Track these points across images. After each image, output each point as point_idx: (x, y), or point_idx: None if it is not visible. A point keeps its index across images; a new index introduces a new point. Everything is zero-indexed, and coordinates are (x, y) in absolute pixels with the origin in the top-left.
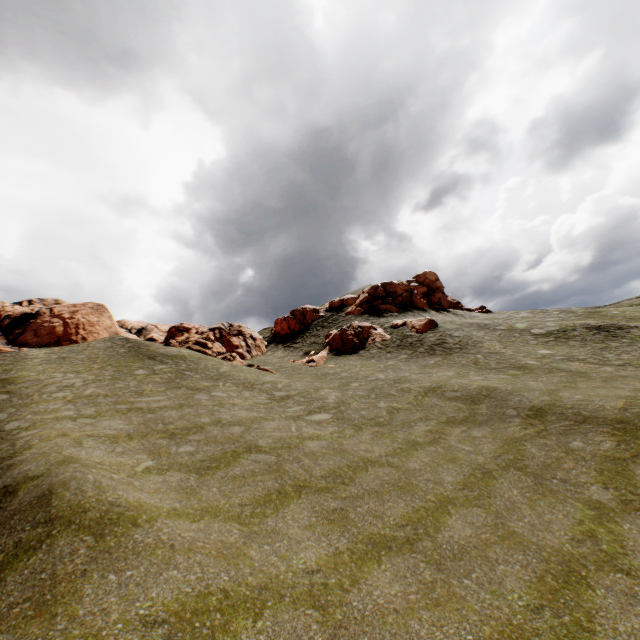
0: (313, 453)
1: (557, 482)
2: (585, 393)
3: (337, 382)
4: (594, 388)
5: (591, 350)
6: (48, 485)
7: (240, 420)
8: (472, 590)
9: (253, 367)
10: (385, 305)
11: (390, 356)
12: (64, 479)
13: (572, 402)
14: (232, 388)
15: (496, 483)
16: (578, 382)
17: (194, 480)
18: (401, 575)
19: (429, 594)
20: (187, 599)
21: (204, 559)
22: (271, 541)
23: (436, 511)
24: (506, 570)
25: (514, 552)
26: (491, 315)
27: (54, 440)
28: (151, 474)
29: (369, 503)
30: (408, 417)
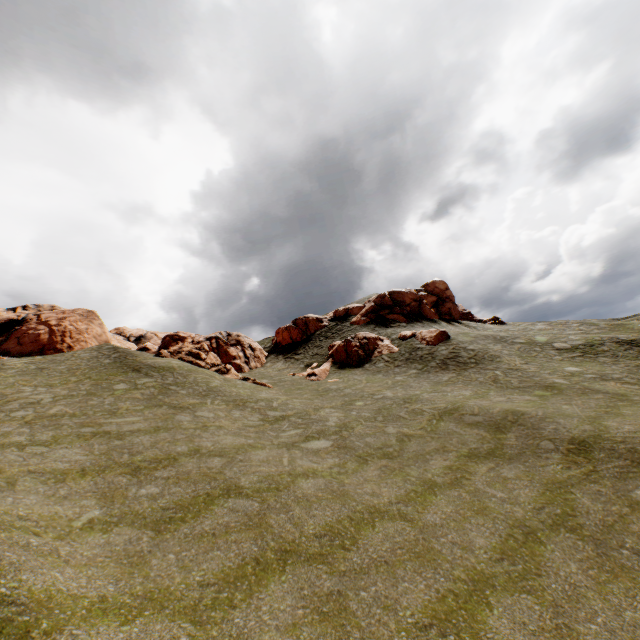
0: (306, 498)
1: (628, 553)
2: (636, 423)
3: (340, 400)
4: None
5: (626, 368)
6: None
7: (223, 449)
8: None
9: (249, 381)
10: (392, 315)
11: (398, 370)
12: None
13: (623, 434)
14: (221, 406)
15: (545, 551)
16: (621, 407)
17: (147, 541)
18: None
19: None
20: None
21: None
22: None
23: (470, 599)
24: None
25: None
26: (505, 327)
27: None
28: (92, 532)
29: (377, 583)
30: (422, 447)
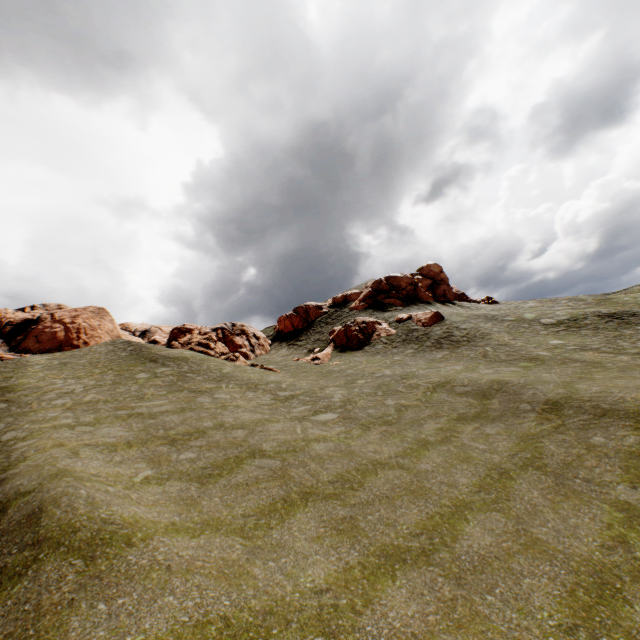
0: (319, 456)
1: (580, 482)
2: (603, 384)
3: (343, 380)
4: (611, 379)
5: (604, 339)
6: (38, 502)
7: (243, 423)
8: (497, 608)
9: (257, 367)
10: (389, 299)
11: (396, 351)
12: (55, 495)
13: (590, 394)
14: (235, 389)
15: (514, 484)
16: (594, 373)
17: (195, 490)
18: (418, 592)
19: (450, 614)
20: (183, 630)
21: (203, 581)
22: (276, 556)
23: (452, 517)
24: (532, 584)
25: (540, 562)
26: (498, 306)
27: (49, 451)
28: (150, 485)
29: (380, 510)
30: (417, 415)
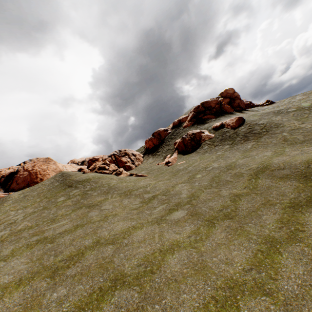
0: (174, 278)
1: None
2: None
3: (186, 176)
4: None
5: None
6: None
7: (115, 235)
8: None
9: (133, 175)
10: (206, 116)
11: (217, 148)
12: None
13: None
14: (116, 198)
15: None
16: None
17: None
18: None
19: None
20: None
21: None
22: None
23: None
24: None
25: None
26: (275, 104)
27: None
28: None
29: None
30: (251, 204)
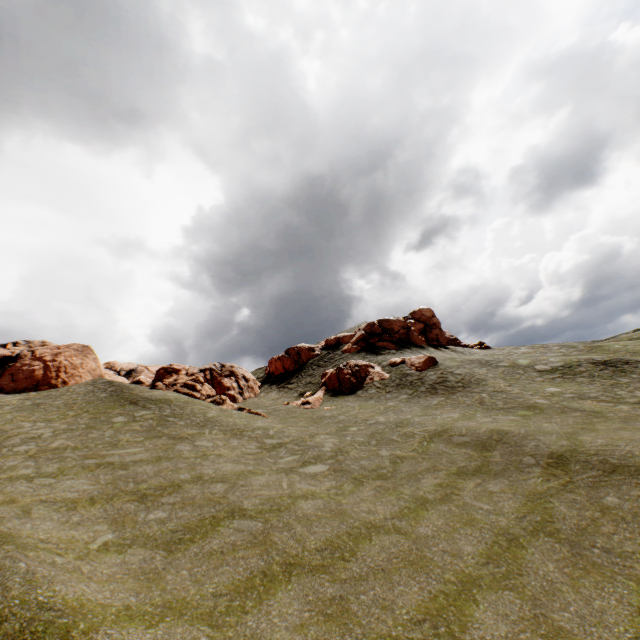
0: (307, 517)
1: (599, 552)
2: (607, 436)
3: (334, 426)
4: (615, 430)
5: (601, 387)
6: None
7: (224, 475)
8: None
9: (244, 411)
10: (382, 342)
11: (390, 396)
12: None
13: (595, 447)
14: (219, 436)
15: (526, 554)
16: (596, 423)
17: (160, 559)
18: None
19: None
20: None
21: None
22: None
23: (458, 597)
24: None
25: None
26: (491, 351)
27: None
28: (108, 553)
29: (375, 587)
30: (414, 467)
